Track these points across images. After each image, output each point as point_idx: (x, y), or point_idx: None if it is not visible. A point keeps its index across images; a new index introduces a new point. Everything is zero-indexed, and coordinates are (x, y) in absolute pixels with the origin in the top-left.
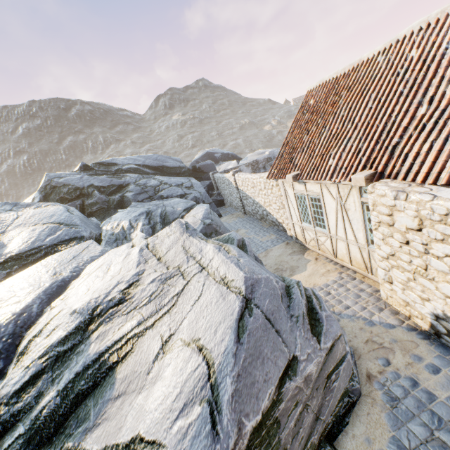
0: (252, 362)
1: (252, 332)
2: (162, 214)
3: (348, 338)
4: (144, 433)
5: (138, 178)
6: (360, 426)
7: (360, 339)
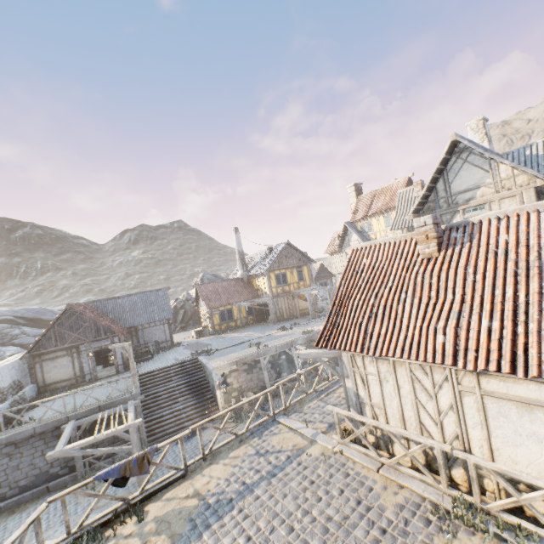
0: None
1: None
2: None
3: None
4: None
5: (6, 328)
6: None
7: None
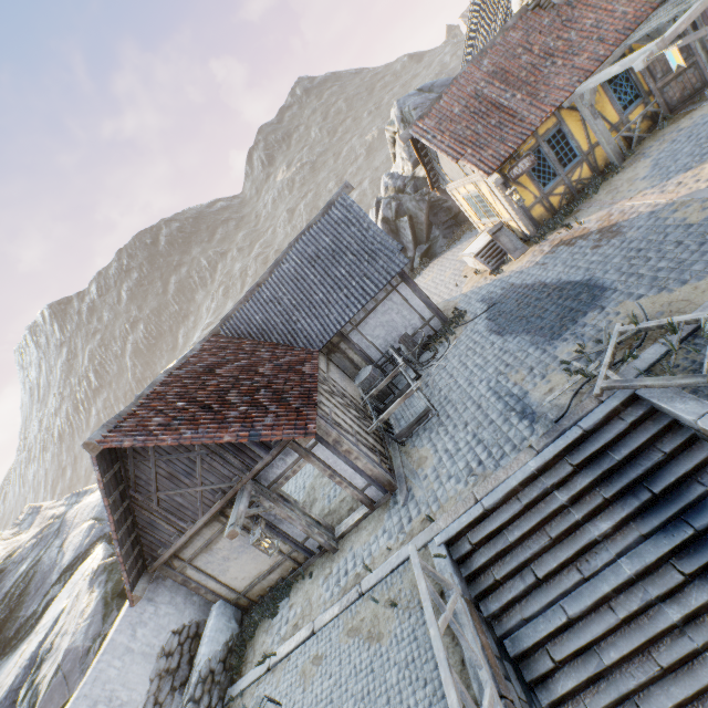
0: (47, 704)
1: (53, 687)
2: None
3: None
4: None
5: None
6: None
7: None
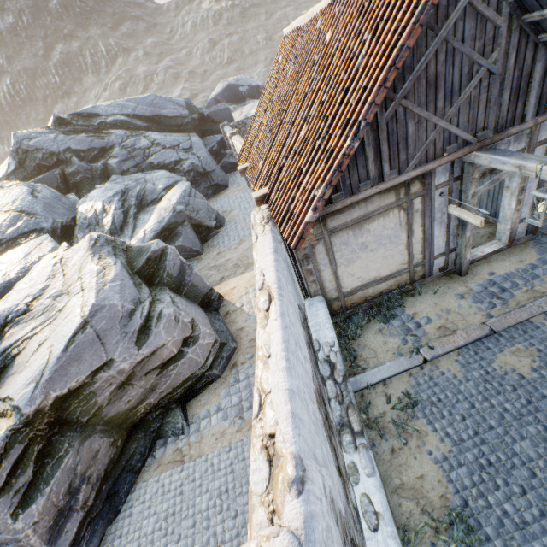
0: (71, 363)
1: (78, 344)
2: (140, 194)
3: (242, 336)
4: (11, 394)
5: (125, 137)
6: (207, 395)
7: (248, 338)
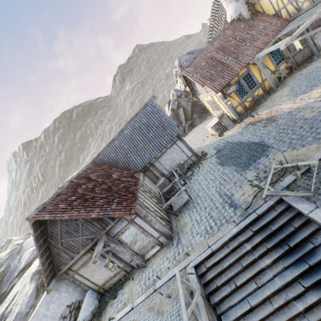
0: None
1: None
2: None
3: None
4: None
5: None
6: None
7: None
